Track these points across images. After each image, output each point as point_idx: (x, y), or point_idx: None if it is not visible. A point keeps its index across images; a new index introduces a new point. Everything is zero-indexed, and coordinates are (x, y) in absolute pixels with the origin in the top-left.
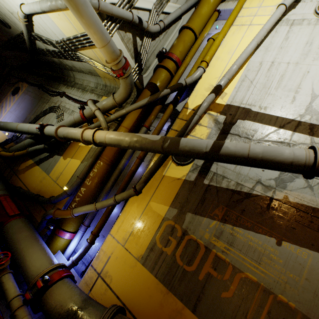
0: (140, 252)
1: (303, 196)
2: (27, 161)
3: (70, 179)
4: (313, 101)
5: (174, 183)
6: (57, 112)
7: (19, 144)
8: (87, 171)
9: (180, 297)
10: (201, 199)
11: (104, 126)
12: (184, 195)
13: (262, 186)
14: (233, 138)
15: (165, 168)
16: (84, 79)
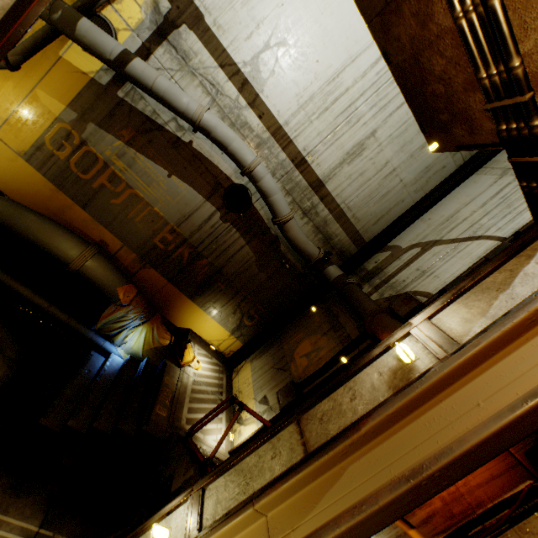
0: (23, 149)
1: (204, 146)
2: None
3: None
4: (263, 52)
5: (77, 77)
6: None
7: None
8: None
9: (71, 197)
10: (110, 113)
11: None
12: (89, 99)
13: (176, 125)
14: (169, 50)
15: (65, 46)
16: None
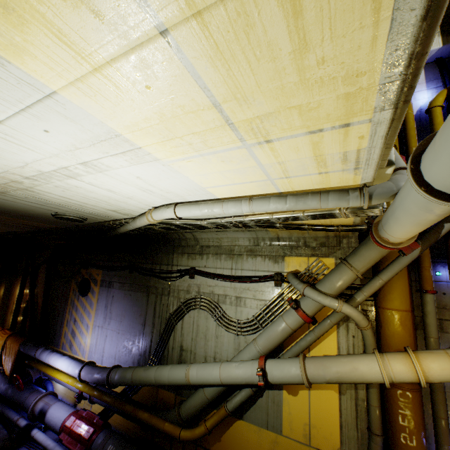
0: None
1: None
2: (207, 414)
3: (339, 433)
4: None
5: None
6: (205, 308)
7: (195, 401)
8: (380, 415)
9: None
10: None
11: (366, 324)
12: None
13: None
14: None
15: None
16: (221, 236)
